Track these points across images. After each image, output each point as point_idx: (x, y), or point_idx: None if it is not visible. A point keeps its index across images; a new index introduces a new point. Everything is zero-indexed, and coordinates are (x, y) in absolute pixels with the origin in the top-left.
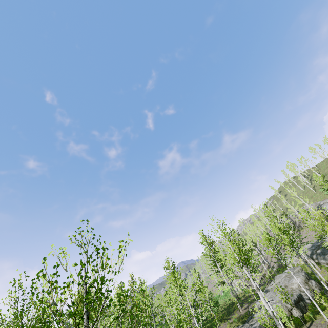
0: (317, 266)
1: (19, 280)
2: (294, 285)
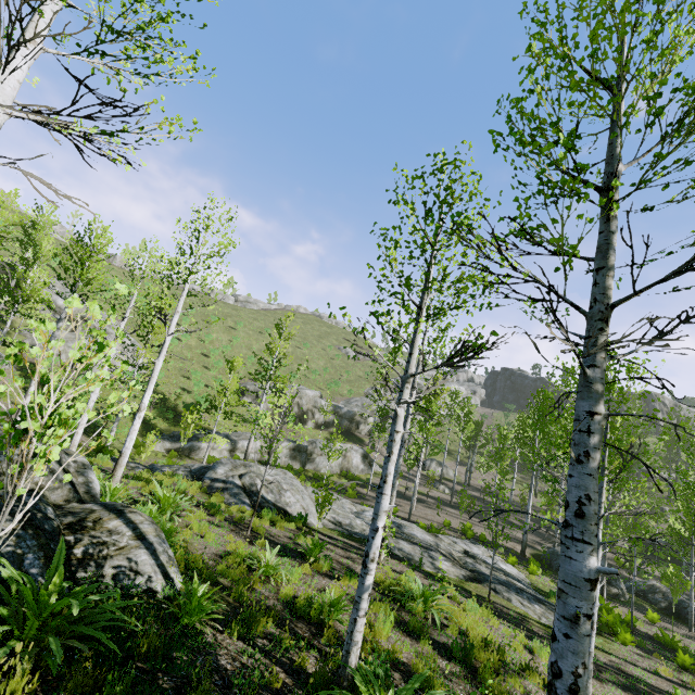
0: None
1: None
2: None
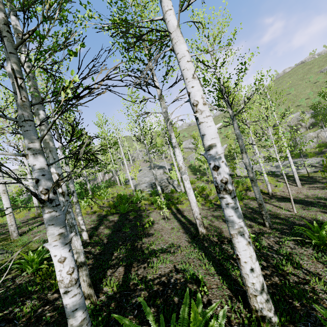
0: None
1: None
2: (158, 174)
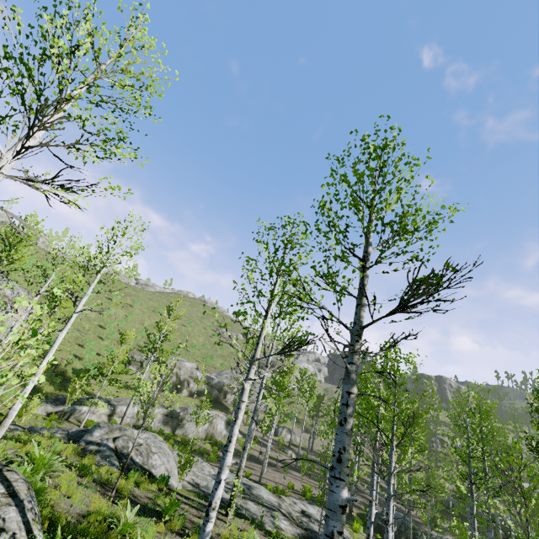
0: None
1: None
2: None
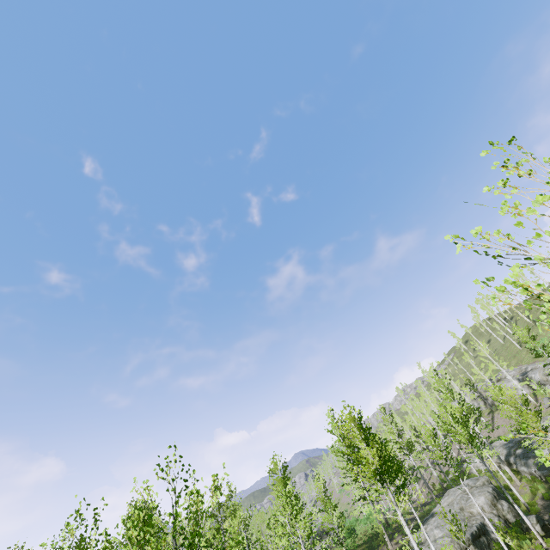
0: (514, 477)
1: (78, 509)
2: (475, 508)
